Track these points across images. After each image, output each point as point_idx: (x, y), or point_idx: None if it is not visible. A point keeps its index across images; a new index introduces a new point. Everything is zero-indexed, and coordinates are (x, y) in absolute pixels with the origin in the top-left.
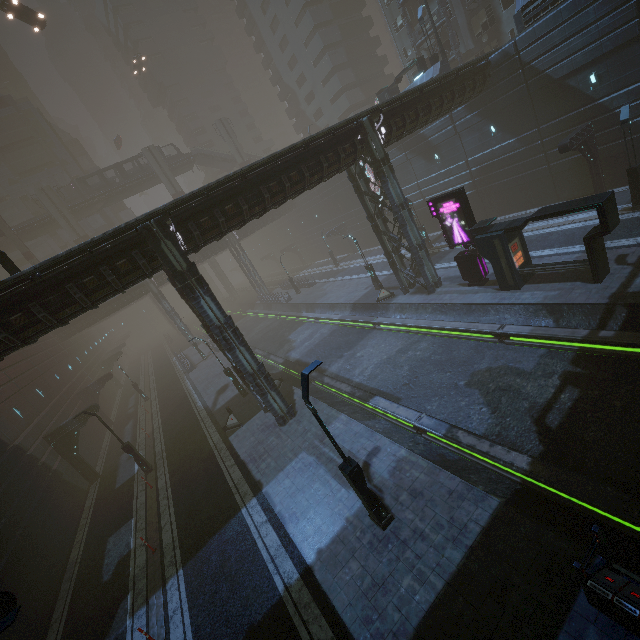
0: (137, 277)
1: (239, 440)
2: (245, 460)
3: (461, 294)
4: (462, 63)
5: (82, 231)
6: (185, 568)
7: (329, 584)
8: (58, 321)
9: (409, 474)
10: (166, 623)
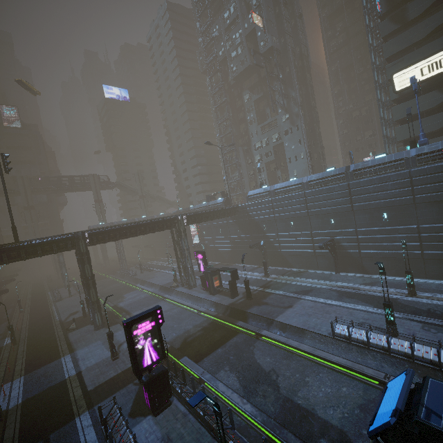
0: (64, 250)
1: (72, 335)
2: (72, 342)
3: (199, 292)
4: (244, 196)
5: (32, 203)
6: (25, 375)
7: (86, 374)
8: (26, 258)
9: None
10: (10, 390)
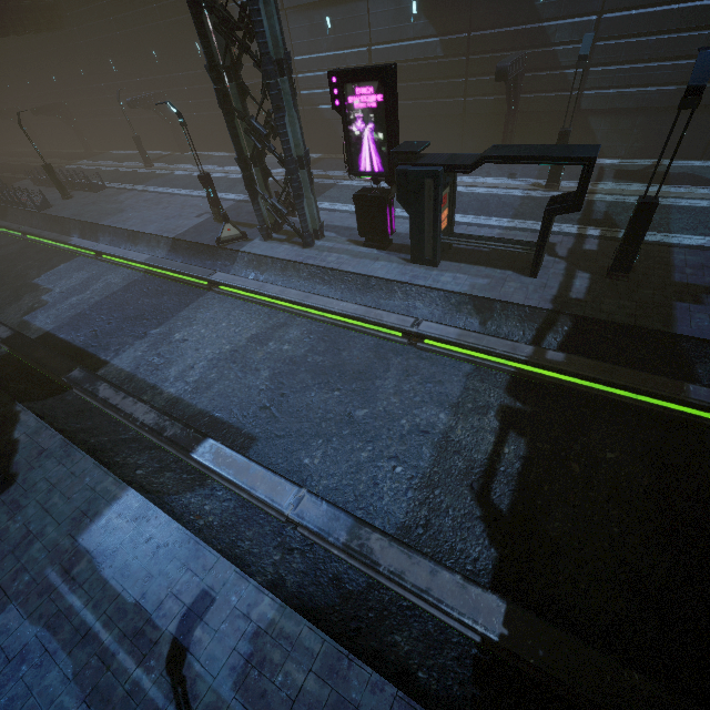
0: None
1: None
2: None
3: (354, 257)
4: None
5: None
6: None
7: None
8: None
9: (282, 679)
10: None
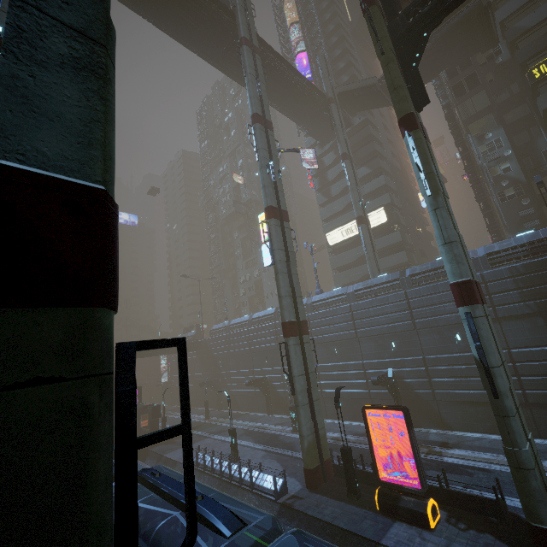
0: None
1: None
2: None
3: None
4: None
5: None
6: None
7: None
8: None
9: None
10: None
